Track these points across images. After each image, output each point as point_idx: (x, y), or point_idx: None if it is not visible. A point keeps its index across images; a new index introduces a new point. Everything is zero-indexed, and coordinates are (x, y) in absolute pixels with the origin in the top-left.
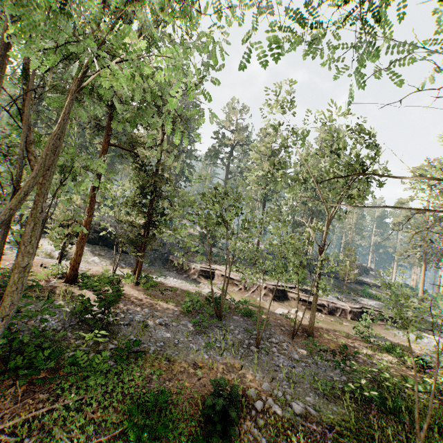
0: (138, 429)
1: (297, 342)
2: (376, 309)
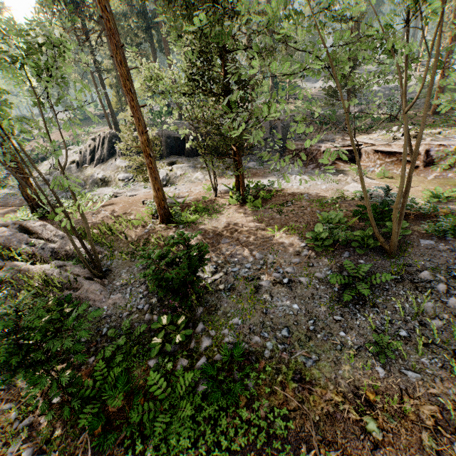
0: None
1: None
2: None
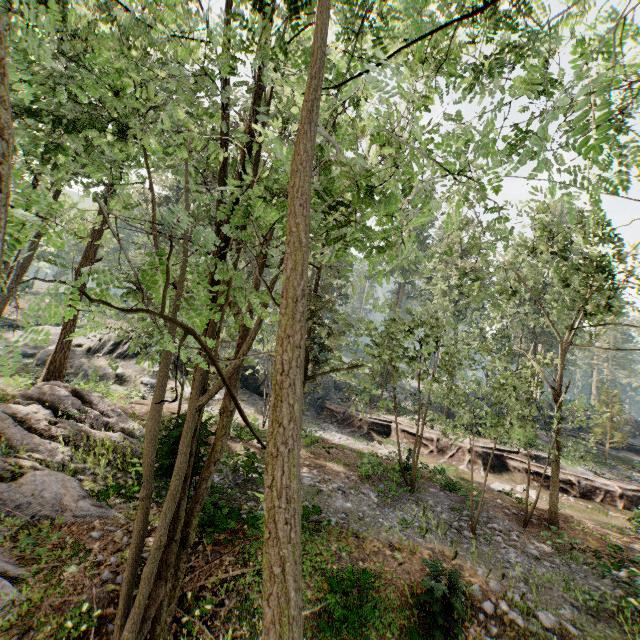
0: (342, 607)
1: (532, 533)
2: None
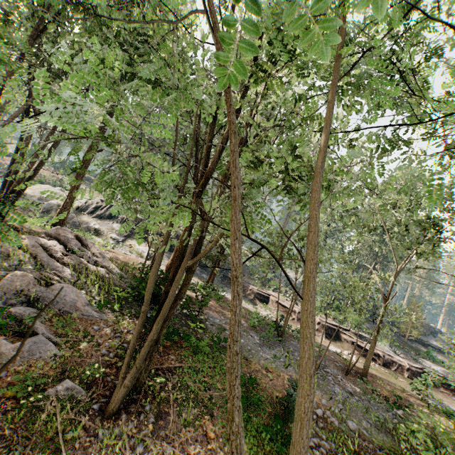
0: None
1: (350, 379)
2: (439, 375)
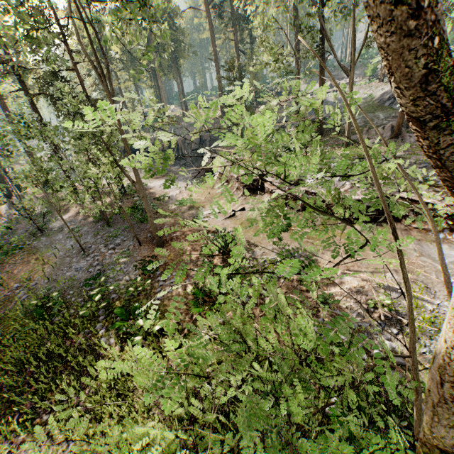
0: None
1: (139, 249)
2: (417, 200)
